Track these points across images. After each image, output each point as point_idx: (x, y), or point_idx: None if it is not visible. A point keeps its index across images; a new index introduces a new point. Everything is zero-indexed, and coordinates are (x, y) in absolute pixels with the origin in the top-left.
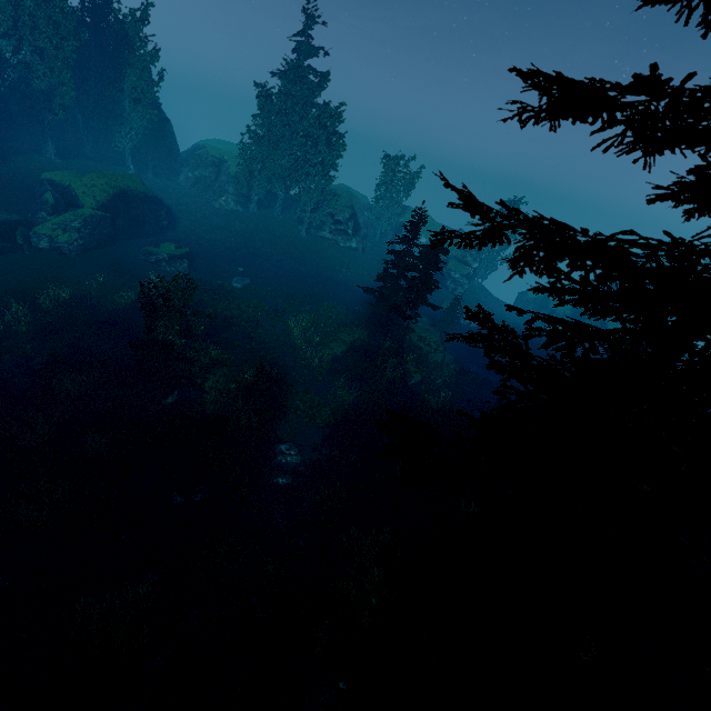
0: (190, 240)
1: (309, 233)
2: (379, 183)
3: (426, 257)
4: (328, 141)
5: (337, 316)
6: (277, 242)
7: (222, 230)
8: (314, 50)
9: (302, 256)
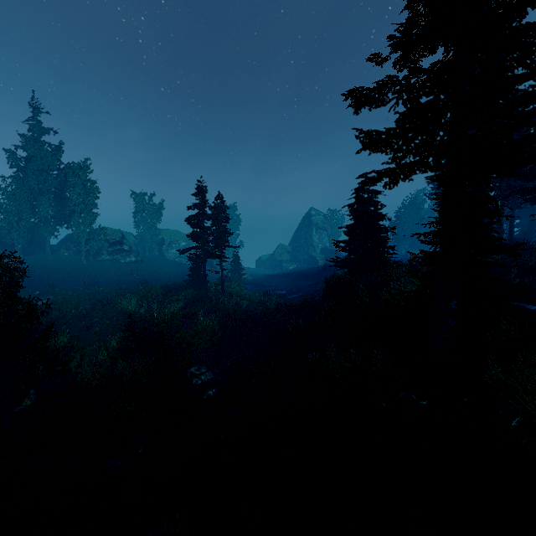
0: None
1: (88, 261)
2: (134, 214)
3: (215, 215)
4: (85, 185)
5: (156, 293)
6: (61, 271)
7: None
8: (47, 130)
9: (92, 274)
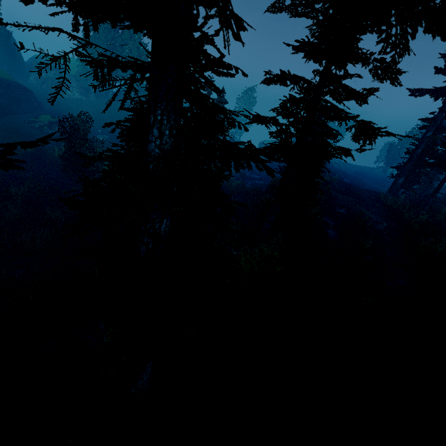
0: (56, 116)
1: None
2: None
3: None
4: (138, 49)
5: None
6: (116, 117)
7: (76, 110)
8: None
9: None
